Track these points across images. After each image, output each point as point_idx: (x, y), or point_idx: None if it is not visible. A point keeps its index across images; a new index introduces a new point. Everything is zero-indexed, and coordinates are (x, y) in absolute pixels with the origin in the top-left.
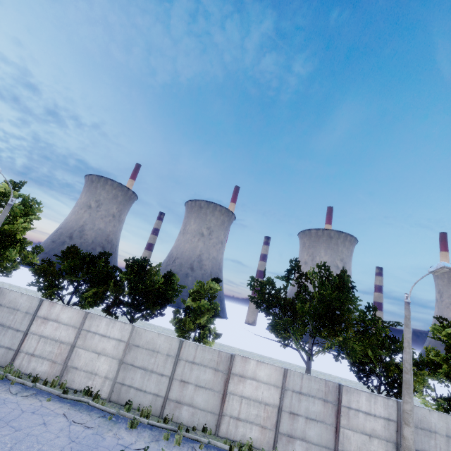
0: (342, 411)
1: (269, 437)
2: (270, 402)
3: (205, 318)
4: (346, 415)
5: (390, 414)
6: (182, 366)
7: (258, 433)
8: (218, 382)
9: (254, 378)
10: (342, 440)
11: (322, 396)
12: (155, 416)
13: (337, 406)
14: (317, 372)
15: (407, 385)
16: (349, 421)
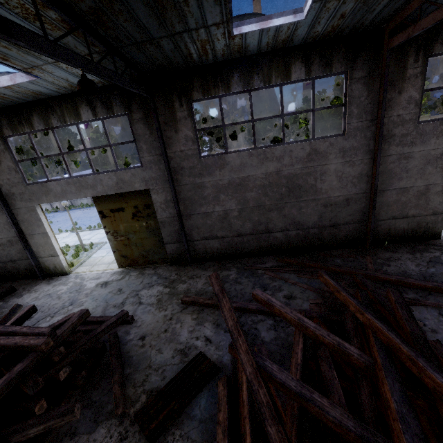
0: None
1: None
2: None
3: None
4: None
5: None
6: None
7: None
8: None
9: None
10: None
11: None
12: None
13: None
14: None
15: None
16: None
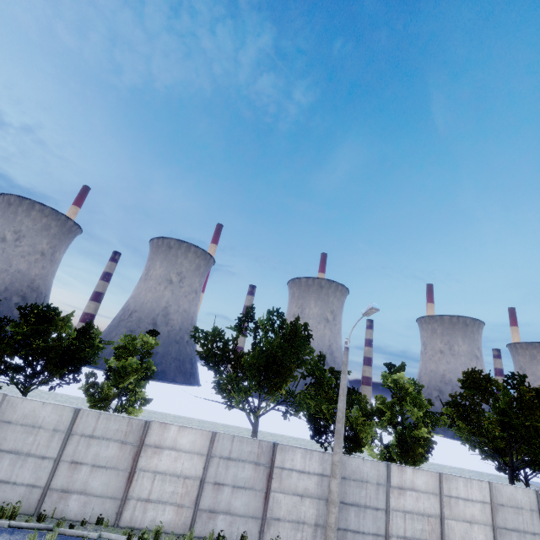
0: (275, 473)
1: (186, 516)
2: (191, 474)
3: (131, 381)
4: (278, 477)
5: (325, 468)
6: (75, 442)
7: (172, 514)
8: (124, 458)
9: (173, 447)
10: (272, 506)
11: (254, 459)
12: (27, 515)
13: (269, 468)
14: (290, 438)
15: (338, 434)
16: (281, 483)
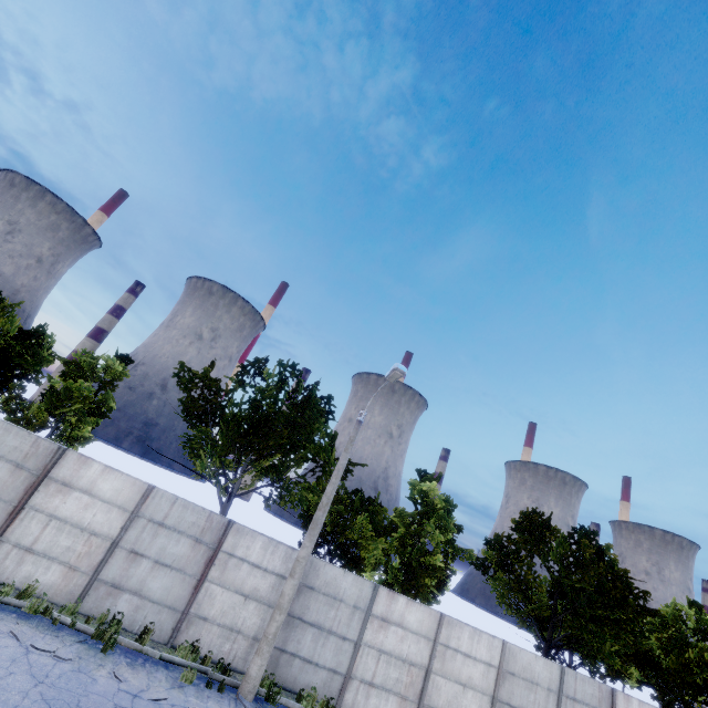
0: (219, 558)
1: (77, 584)
2: (102, 530)
3: (73, 410)
4: (222, 564)
5: (289, 570)
6: None
7: (58, 577)
8: (14, 486)
9: (88, 490)
10: (202, 600)
11: (196, 533)
12: None
13: (214, 550)
14: None
15: (314, 524)
16: (223, 573)
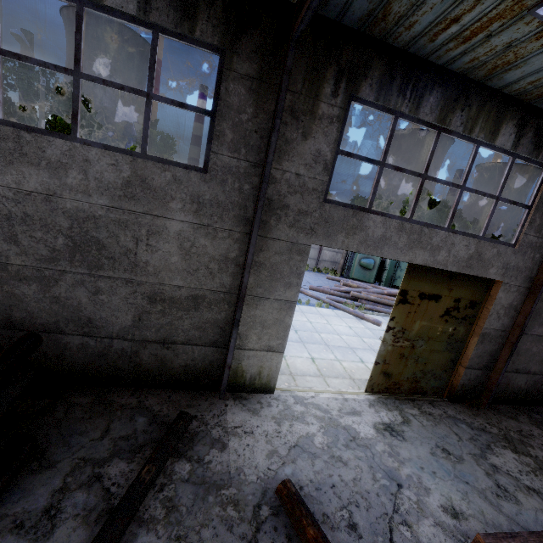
0: None
1: None
2: None
3: None
4: None
5: None
6: None
7: None
8: None
9: None
10: None
11: None
12: None
13: None
14: None
15: None
16: None
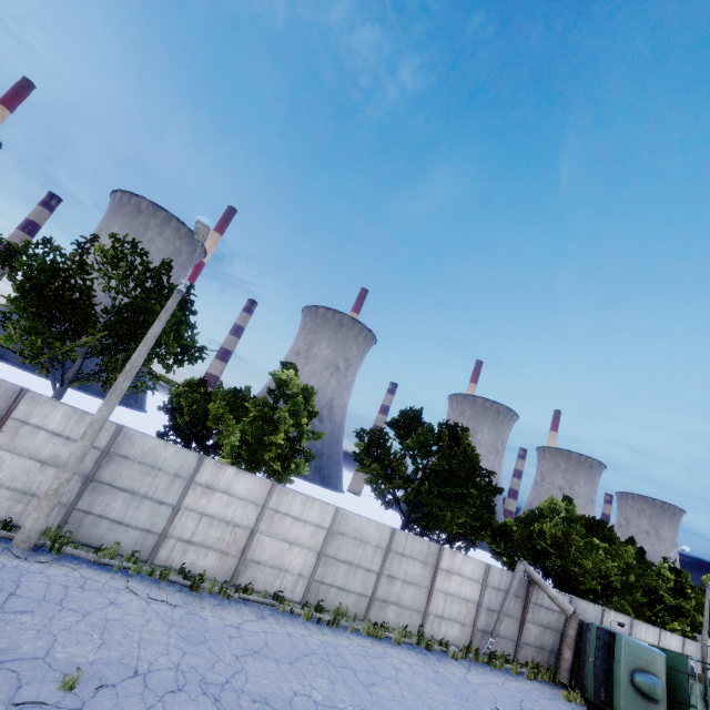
0: (9, 425)
1: None
2: None
3: None
4: (13, 431)
5: (98, 439)
6: None
7: None
8: None
9: None
10: None
11: None
12: None
13: (1, 417)
14: None
15: (113, 389)
16: (14, 439)
